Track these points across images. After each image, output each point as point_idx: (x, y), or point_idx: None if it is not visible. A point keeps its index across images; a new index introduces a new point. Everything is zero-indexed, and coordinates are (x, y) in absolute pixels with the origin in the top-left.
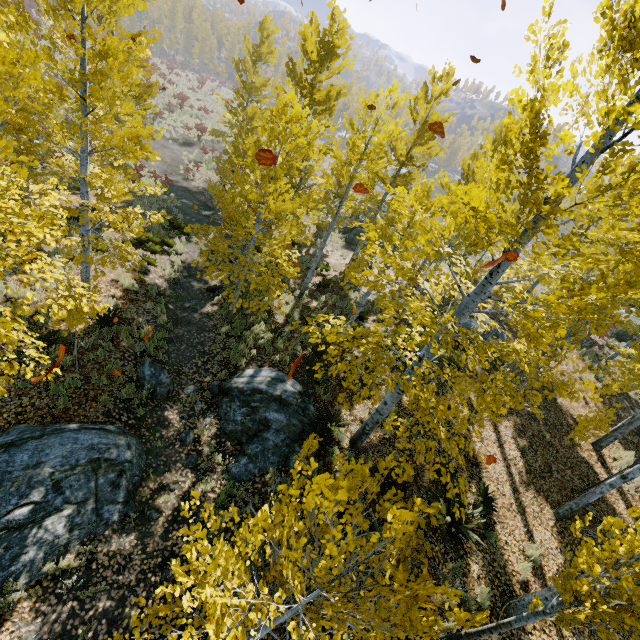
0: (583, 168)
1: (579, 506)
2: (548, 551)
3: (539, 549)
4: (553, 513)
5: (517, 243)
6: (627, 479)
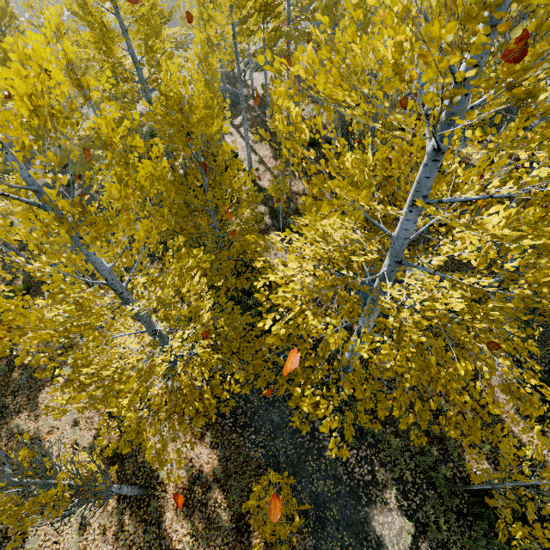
0: (102, 2)
1: (269, 131)
2: (266, 155)
3: (257, 155)
4: (268, 144)
5: (113, 42)
6: (267, 105)
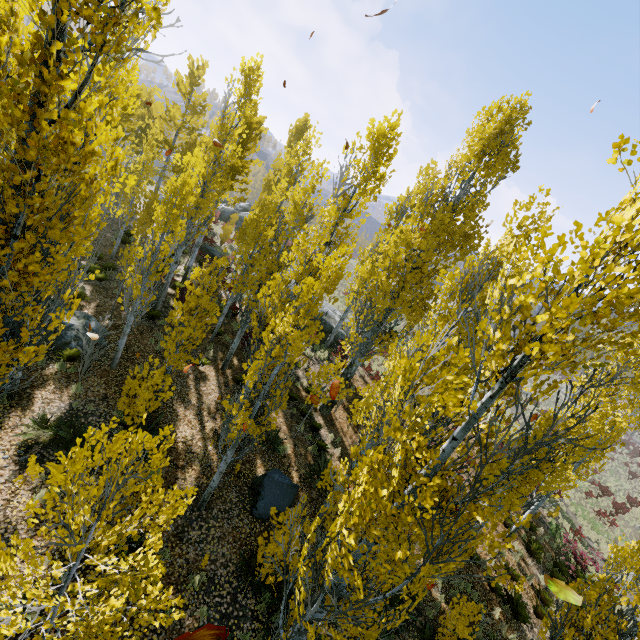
0: None
1: None
2: None
3: None
4: None
5: None
6: None
